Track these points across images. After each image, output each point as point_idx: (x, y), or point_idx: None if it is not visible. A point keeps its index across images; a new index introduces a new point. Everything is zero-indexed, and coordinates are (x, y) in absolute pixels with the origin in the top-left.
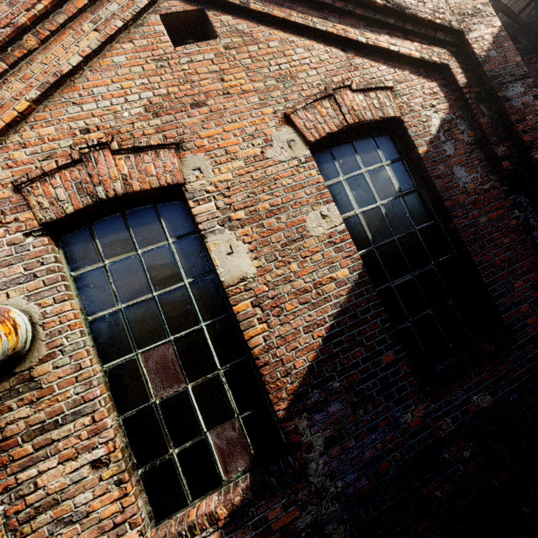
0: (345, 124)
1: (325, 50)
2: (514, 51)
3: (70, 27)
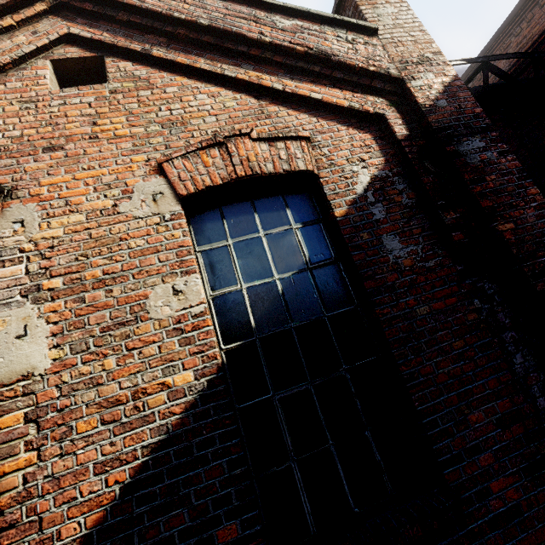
0: (234, 177)
1: (234, 97)
2: (473, 101)
3: None
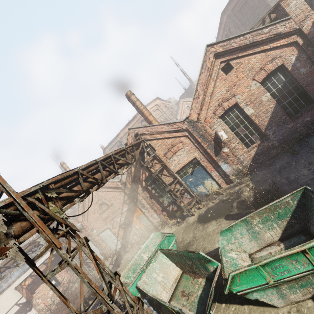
0: (267, 74)
1: (259, 55)
2: None
3: (209, 83)
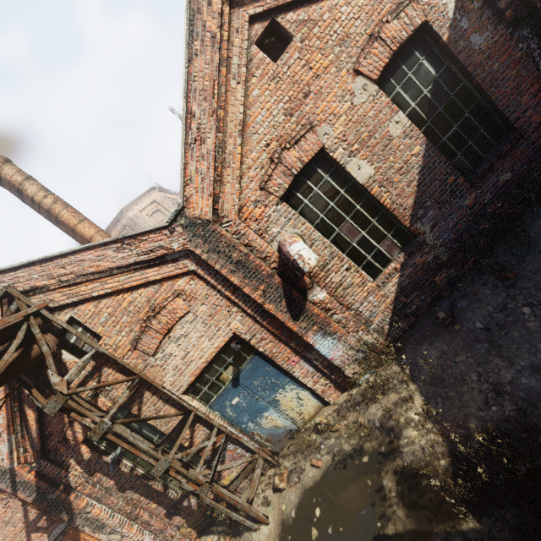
0: (392, 53)
1: None
2: None
3: (227, 91)
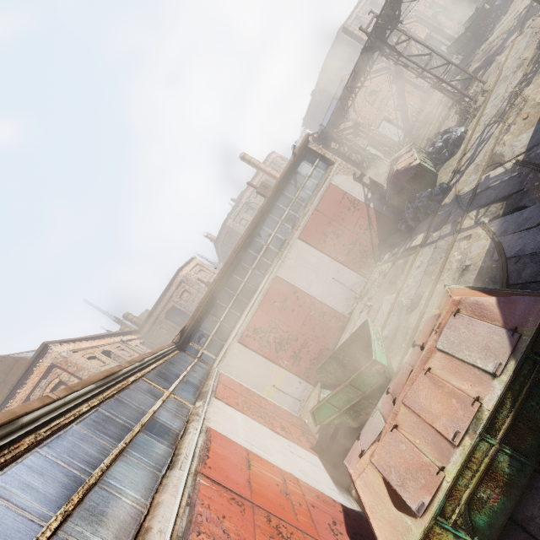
0: None
1: None
2: None
3: None
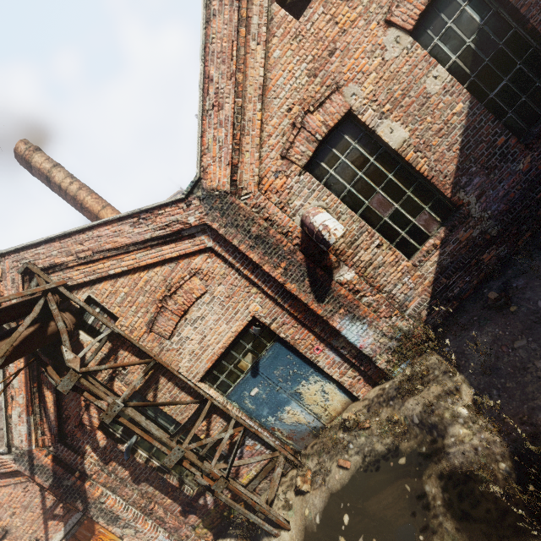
0: None
1: None
2: None
3: (246, 53)
